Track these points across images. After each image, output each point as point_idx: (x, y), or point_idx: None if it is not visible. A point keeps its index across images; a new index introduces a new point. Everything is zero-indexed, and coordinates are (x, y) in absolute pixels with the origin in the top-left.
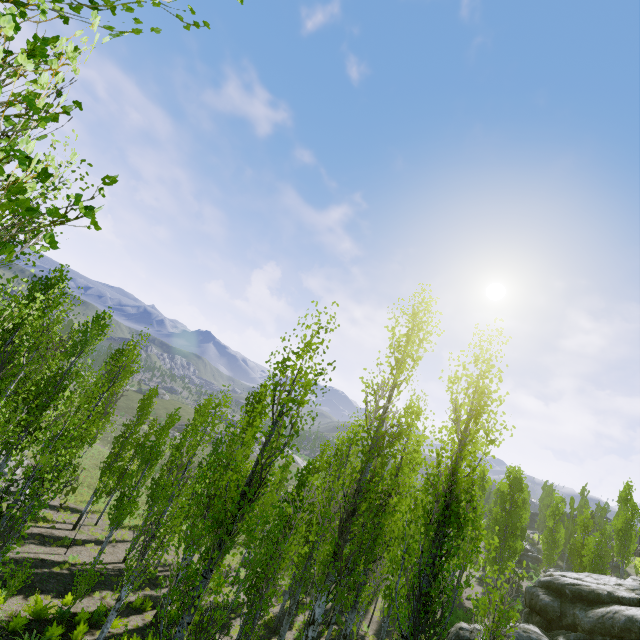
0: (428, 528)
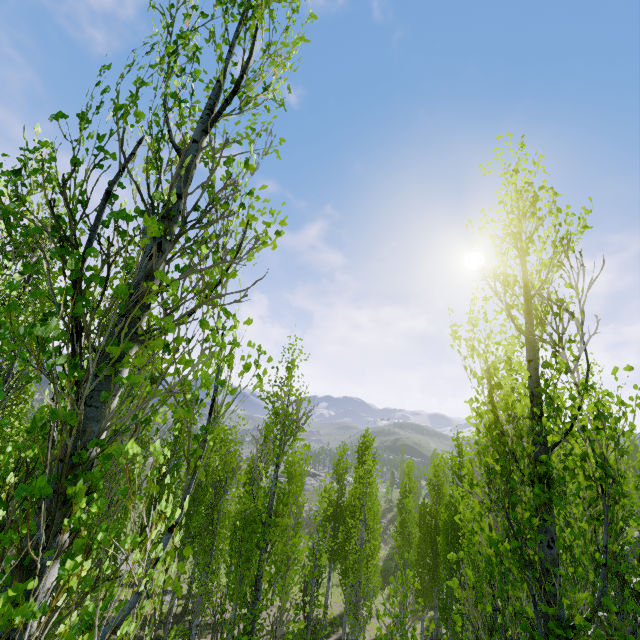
0: (608, 529)
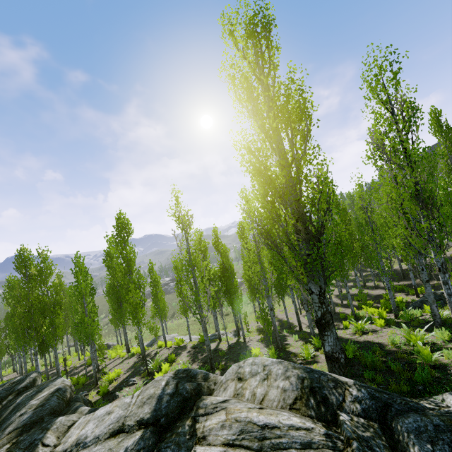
0: None
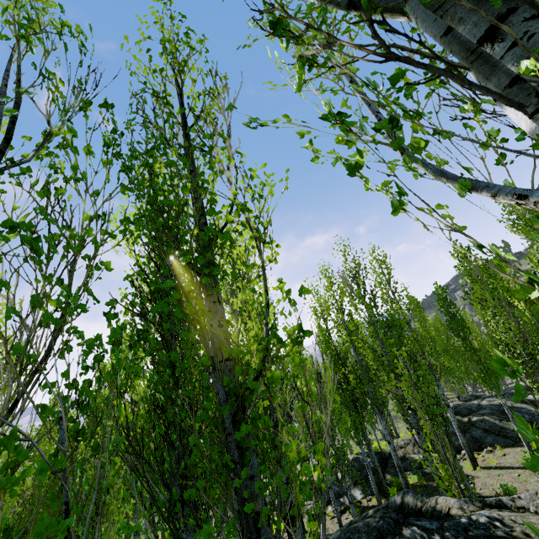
0: None
